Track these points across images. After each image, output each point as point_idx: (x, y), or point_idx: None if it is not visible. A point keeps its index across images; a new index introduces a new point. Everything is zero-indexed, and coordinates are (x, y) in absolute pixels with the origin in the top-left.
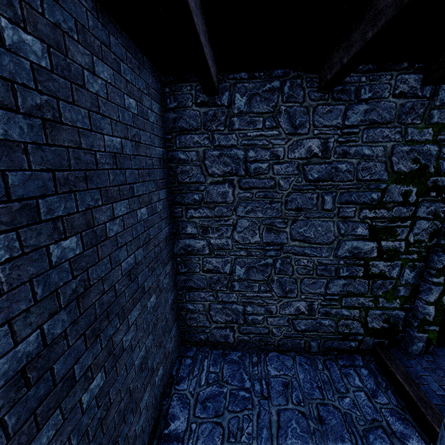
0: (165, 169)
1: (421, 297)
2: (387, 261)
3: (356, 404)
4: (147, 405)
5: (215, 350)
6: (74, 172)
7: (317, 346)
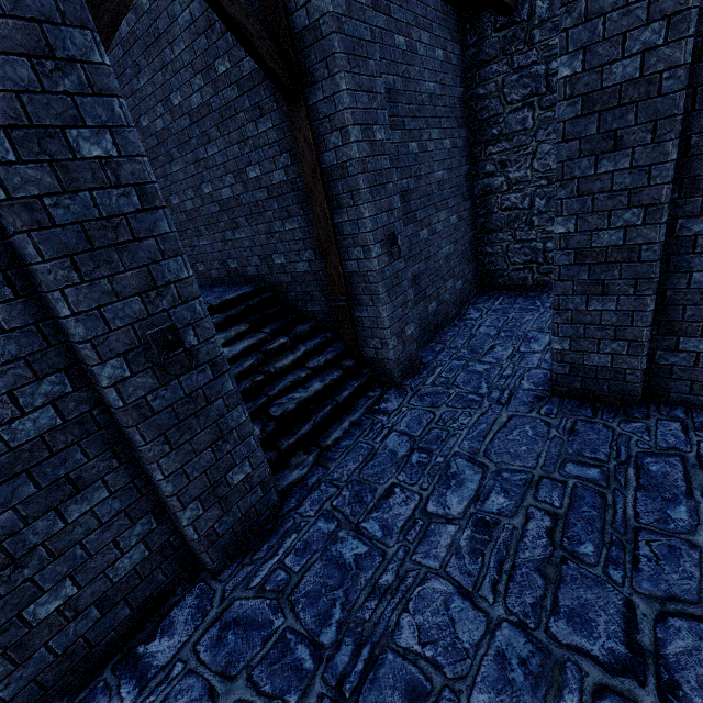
0: (465, 109)
1: None
2: None
3: None
4: (450, 292)
5: (512, 293)
6: (415, 107)
7: None
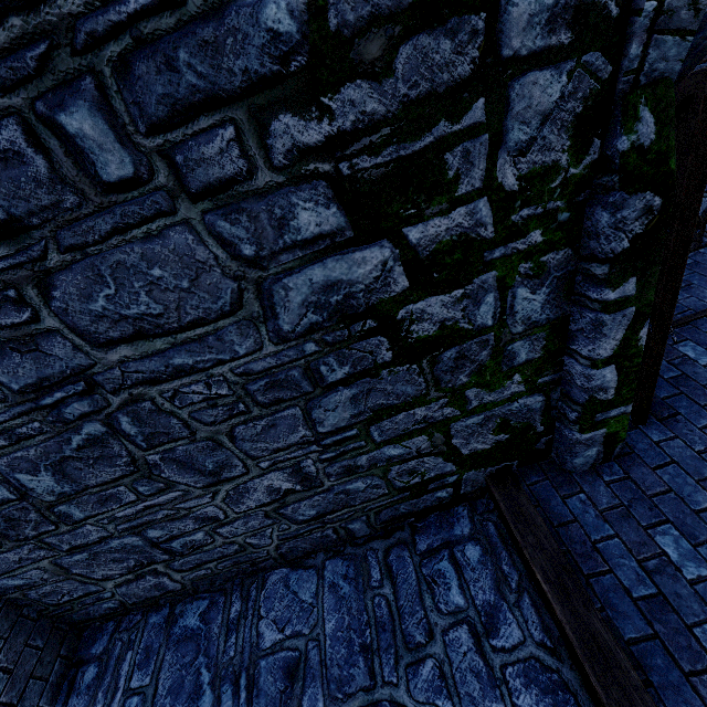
0: None
1: (577, 349)
2: (450, 287)
3: (447, 675)
4: None
5: (154, 613)
6: None
7: (366, 526)
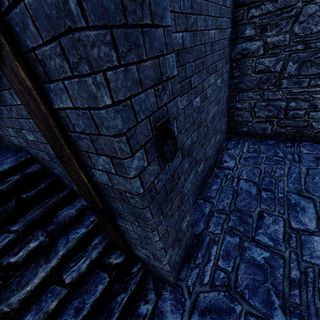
0: None
1: None
2: None
3: None
4: (213, 147)
5: (253, 139)
6: None
7: None
